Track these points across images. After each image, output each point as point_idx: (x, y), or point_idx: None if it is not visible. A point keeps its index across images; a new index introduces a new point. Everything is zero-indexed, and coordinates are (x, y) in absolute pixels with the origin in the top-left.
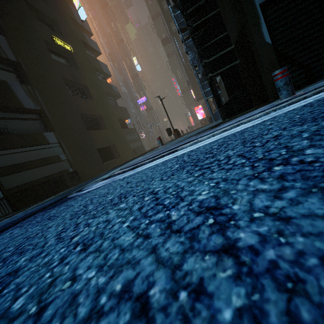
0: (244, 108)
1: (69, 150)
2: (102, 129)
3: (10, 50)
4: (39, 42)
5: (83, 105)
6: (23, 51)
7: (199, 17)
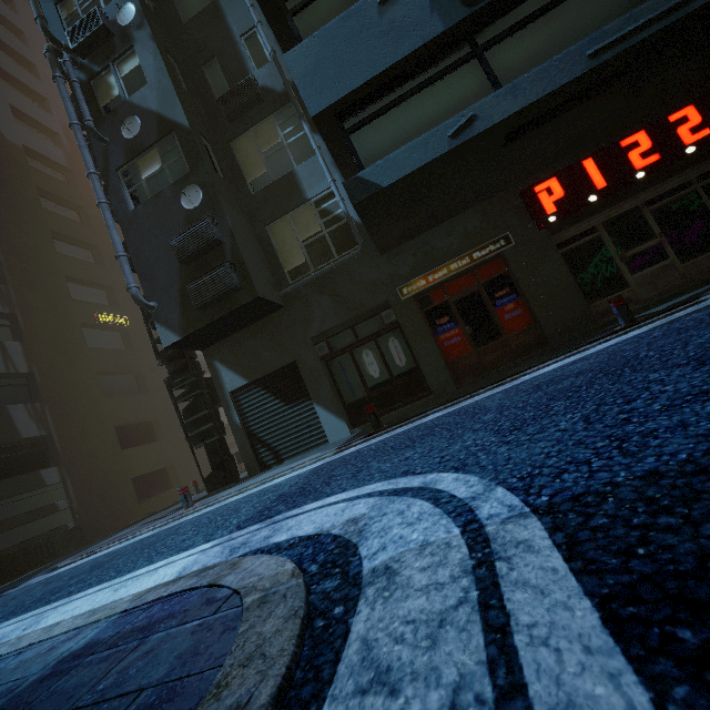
0: (223, 484)
1: (78, 490)
2: (157, 438)
3: (24, 359)
4: (72, 330)
5: (125, 407)
6: (43, 353)
7: (183, 396)
